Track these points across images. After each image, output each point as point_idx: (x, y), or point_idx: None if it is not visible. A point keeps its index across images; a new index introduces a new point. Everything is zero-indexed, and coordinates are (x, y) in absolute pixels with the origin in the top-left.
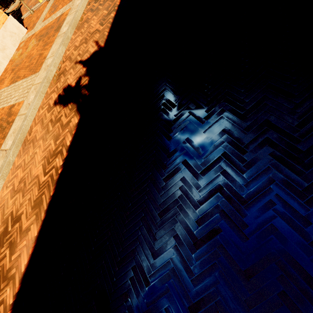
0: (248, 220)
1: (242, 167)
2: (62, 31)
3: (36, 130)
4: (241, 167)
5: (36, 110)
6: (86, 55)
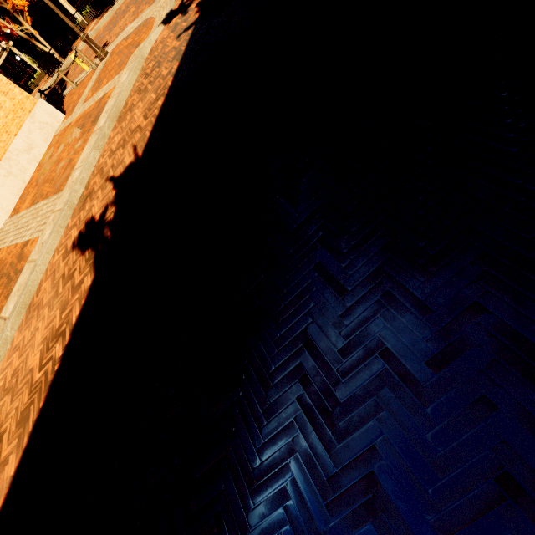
0: (251, 519)
1: (261, 415)
2: (99, 124)
3: (45, 289)
4: (259, 414)
5: (50, 255)
6: (120, 168)
